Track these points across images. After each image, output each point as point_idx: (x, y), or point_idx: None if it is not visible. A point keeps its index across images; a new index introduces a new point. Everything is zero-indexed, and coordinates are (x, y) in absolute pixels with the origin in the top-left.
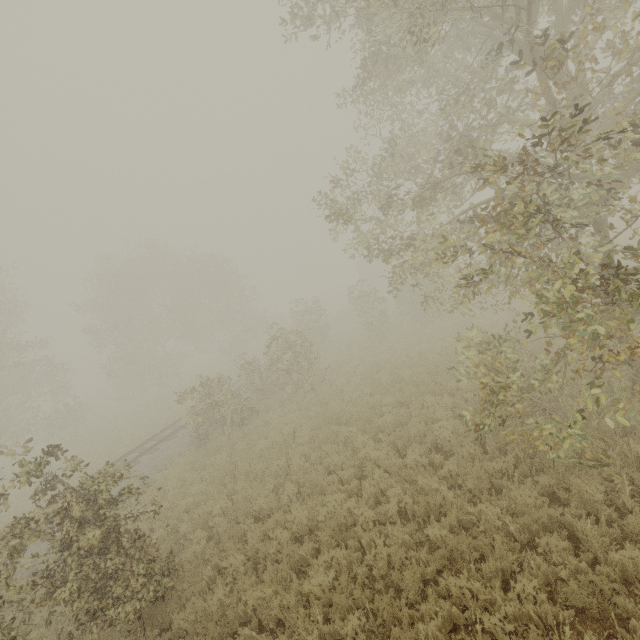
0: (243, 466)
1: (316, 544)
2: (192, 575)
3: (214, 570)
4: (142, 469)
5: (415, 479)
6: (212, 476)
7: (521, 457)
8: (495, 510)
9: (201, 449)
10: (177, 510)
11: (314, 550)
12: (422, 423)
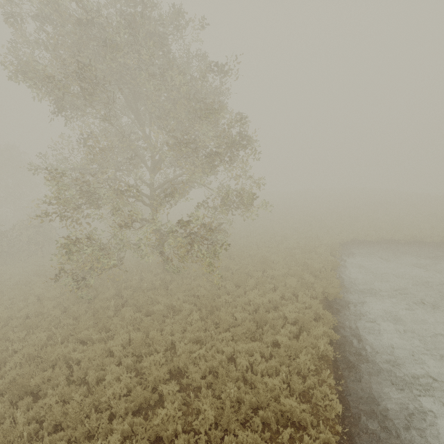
0: None
1: None
2: None
3: None
4: None
5: (44, 302)
6: None
7: (97, 295)
8: (59, 312)
9: None
10: None
11: None
12: None
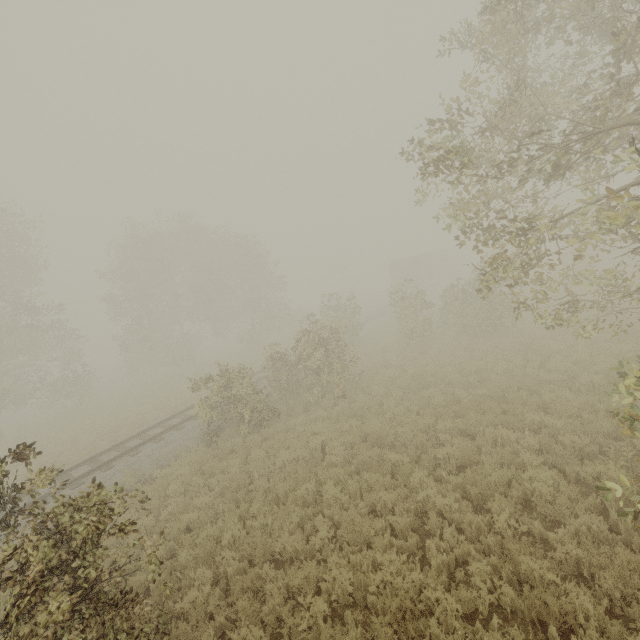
0: (261, 482)
1: (368, 634)
2: (188, 637)
3: (217, 632)
4: (143, 460)
5: (514, 557)
6: (222, 486)
7: None
8: None
9: (211, 447)
10: (177, 527)
11: (361, 637)
12: (505, 468)
